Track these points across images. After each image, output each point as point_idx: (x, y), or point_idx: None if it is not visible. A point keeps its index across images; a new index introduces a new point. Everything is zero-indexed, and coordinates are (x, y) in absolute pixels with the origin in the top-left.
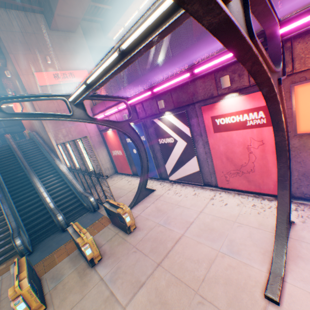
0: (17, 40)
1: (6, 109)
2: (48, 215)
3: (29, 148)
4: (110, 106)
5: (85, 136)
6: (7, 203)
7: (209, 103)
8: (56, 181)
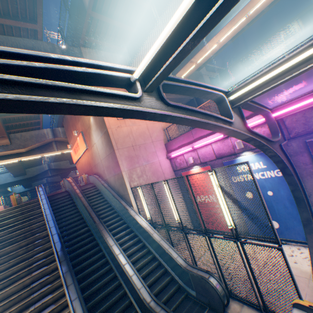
0: None
1: (55, 158)
2: (132, 312)
3: (89, 194)
4: (203, 135)
5: (237, 163)
6: (73, 287)
7: None
8: (130, 242)
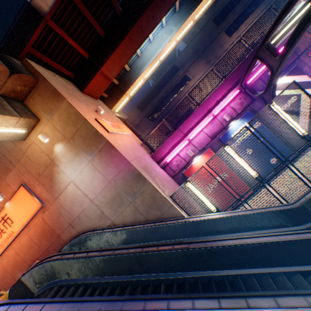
0: (65, 90)
1: None
2: None
3: None
4: (191, 127)
5: (287, 86)
6: None
7: (310, 49)
8: None
